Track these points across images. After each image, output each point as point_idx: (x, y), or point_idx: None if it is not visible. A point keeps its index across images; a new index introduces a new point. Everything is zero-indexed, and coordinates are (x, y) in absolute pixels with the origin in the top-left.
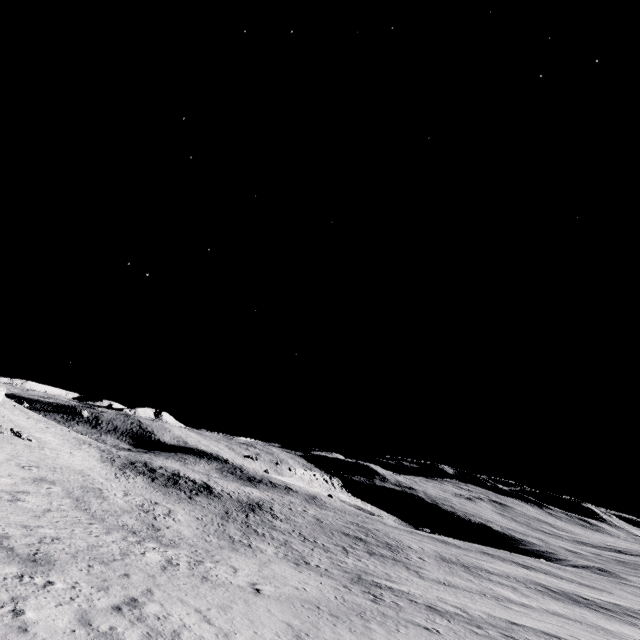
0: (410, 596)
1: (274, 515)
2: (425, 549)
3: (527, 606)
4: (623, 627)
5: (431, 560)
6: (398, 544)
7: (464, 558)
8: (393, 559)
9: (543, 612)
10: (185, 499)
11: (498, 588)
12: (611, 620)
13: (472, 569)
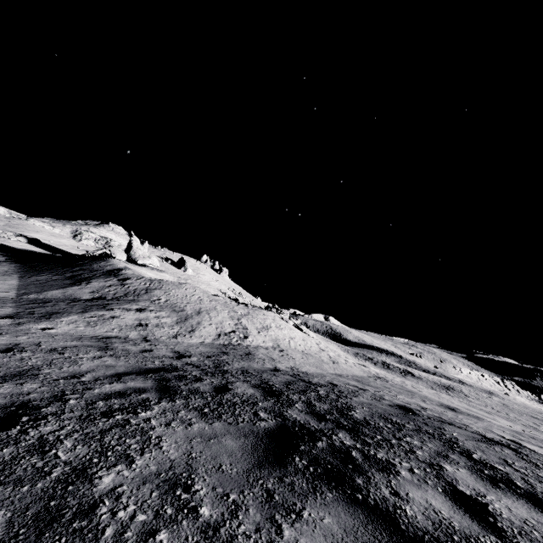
0: None
1: (465, 395)
2: None
3: None
4: None
5: None
6: None
7: None
8: None
9: None
10: (401, 377)
11: None
12: None
13: None
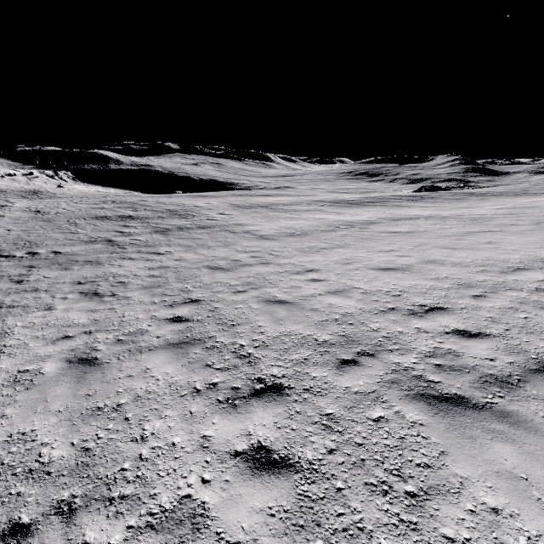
0: (457, 329)
1: None
2: (213, 204)
3: (374, 222)
4: (410, 210)
5: (233, 212)
6: (183, 208)
7: (248, 201)
8: (199, 227)
9: (393, 222)
10: None
11: (317, 215)
12: (393, 208)
13: (271, 207)
